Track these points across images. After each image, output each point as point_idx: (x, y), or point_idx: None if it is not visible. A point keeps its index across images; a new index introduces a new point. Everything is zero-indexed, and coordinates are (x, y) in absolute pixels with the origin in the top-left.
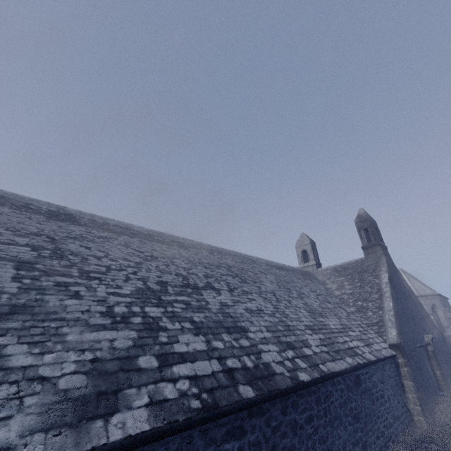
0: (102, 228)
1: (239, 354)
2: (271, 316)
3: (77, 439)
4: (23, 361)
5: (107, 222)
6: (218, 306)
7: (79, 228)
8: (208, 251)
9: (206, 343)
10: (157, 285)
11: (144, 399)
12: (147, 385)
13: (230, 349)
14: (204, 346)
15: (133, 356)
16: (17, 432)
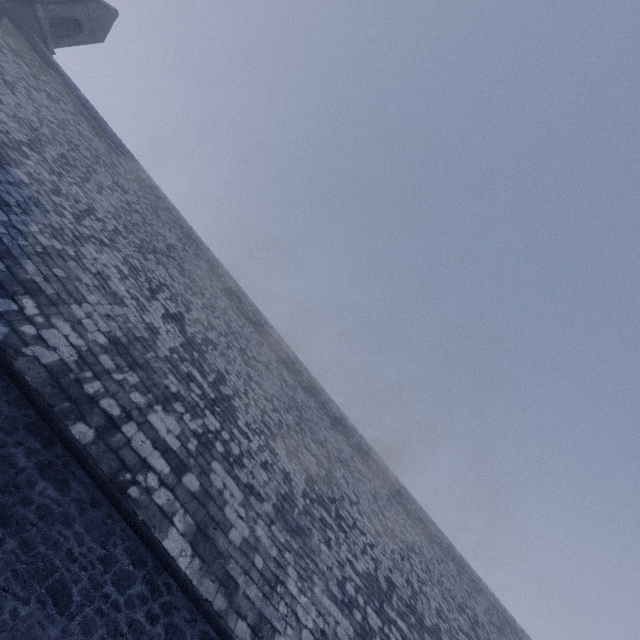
0: (363, 457)
1: None
2: None
3: None
4: (293, 588)
5: (370, 452)
6: None
7: (348, 449)
8: (457, 568)
9: None
10: (385, 581)
11: None
12: None
13: None
14: None
15: None
16: None
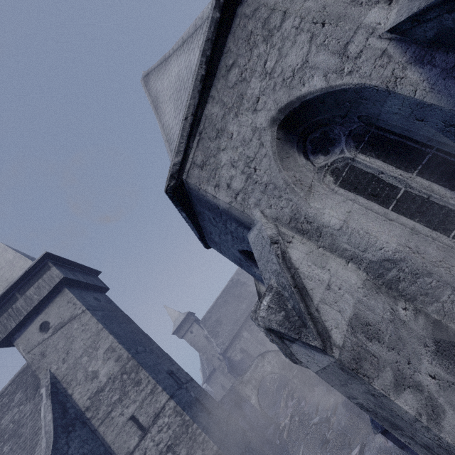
0: None
1: None
2: None
3: None
4: None
5: None
6: None
7: None
8: None
9: None
10: None
11: None
12: None
13: None
14: None
15: None
16: None
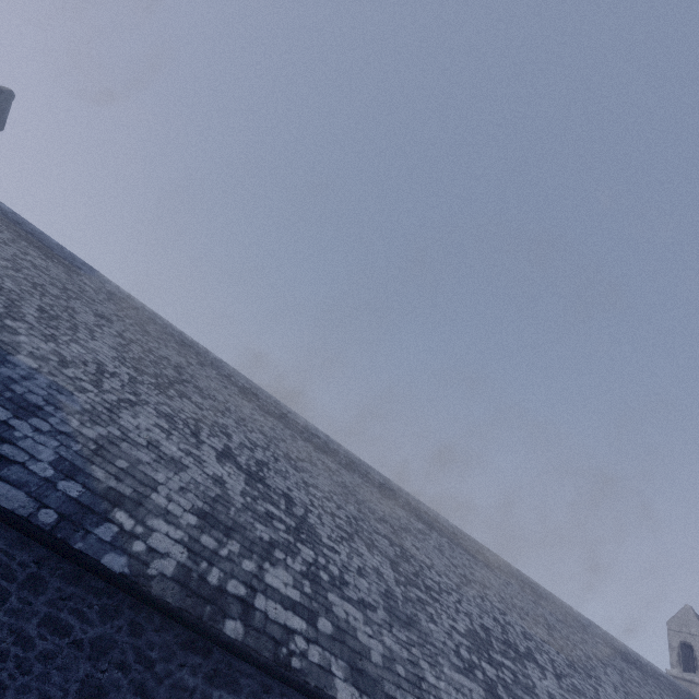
0: (415, 514)
1: None
2: None
3: None
4: (431, 679)
5: (419, 506)
6: (546, 697)
7: (402, 513)
8: (518, 583)
9: None
10: (481, 629)
11: None
12: None
13: None
14: None
15: None
16: None
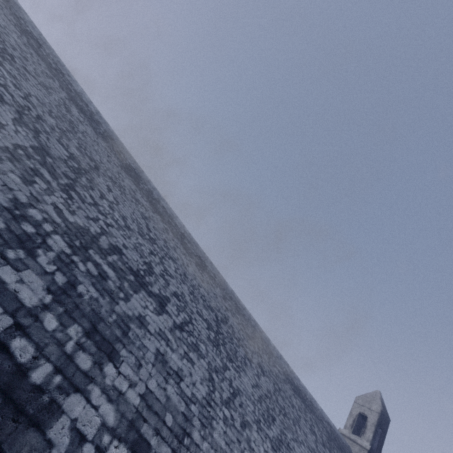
0: (150, 200)
1: (49, 355)
2: (181, 397)
3: None
4: None
5: (160, 200)
6: (130, 313)
7: (132, 185)
8: (224, 294)
9: (41, 305)
10: (109, 245)
11: None
12: None
13: (50, 339)
14: (33, 303)
15: None
16: None
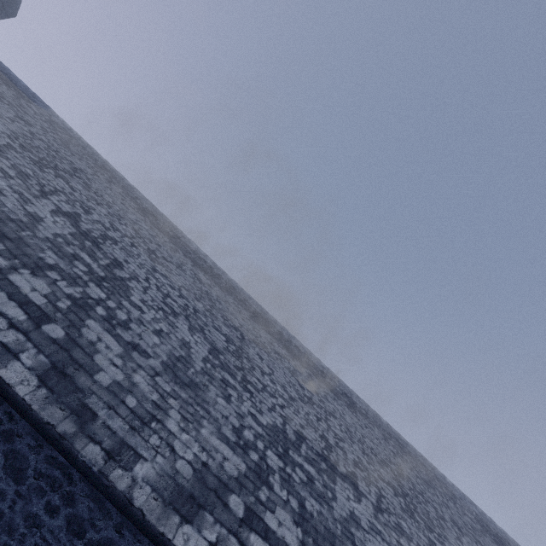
0: (284, 344)
1: None
2: None
3: (161, 515)
4: (172, 427)
5: (291, 340)
6: (344, 513)
7: (267, 336)
8: (383, 433)
9: (300, 543)
10: (294, 433)
11: (212, 536)
12: (222, 526)
13: None
14: (295, 544)
15: (230, 487)
16: (143, 474)
